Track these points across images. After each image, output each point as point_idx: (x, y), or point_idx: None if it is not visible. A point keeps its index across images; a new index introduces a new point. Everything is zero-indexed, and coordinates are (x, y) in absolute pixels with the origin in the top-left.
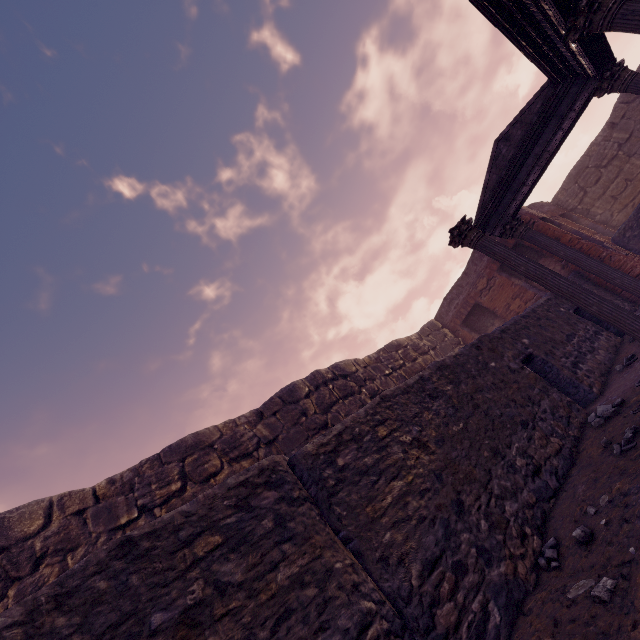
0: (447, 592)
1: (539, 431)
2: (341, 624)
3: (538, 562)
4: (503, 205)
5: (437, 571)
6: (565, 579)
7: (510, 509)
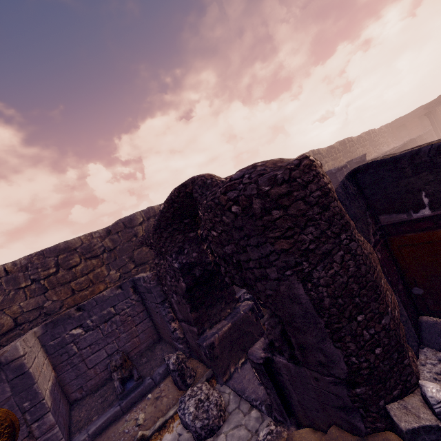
0: None
1: None
2: None
3: None
4: (435, 106)
5: None
6: None
7: None
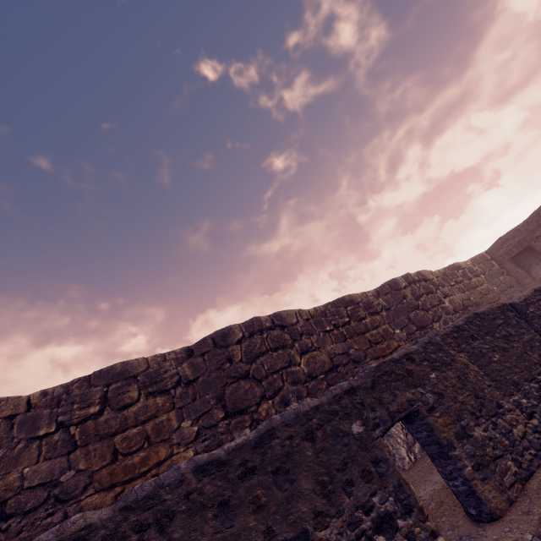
0: None
1: None
2: None
3: None
4: None
5: None
6: None
7: None
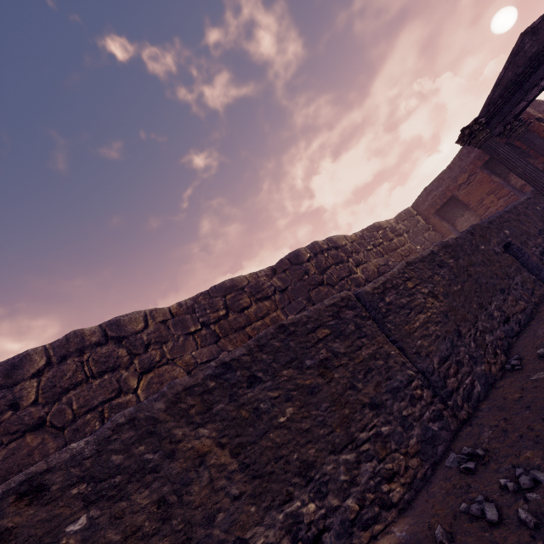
0: (452, 373)
1: (512, 296)
2: (398, 378)
3: (503, 367)
4: (510, 105)
5: (447, 363)
6: (527, 373)
7: (488, 339)
